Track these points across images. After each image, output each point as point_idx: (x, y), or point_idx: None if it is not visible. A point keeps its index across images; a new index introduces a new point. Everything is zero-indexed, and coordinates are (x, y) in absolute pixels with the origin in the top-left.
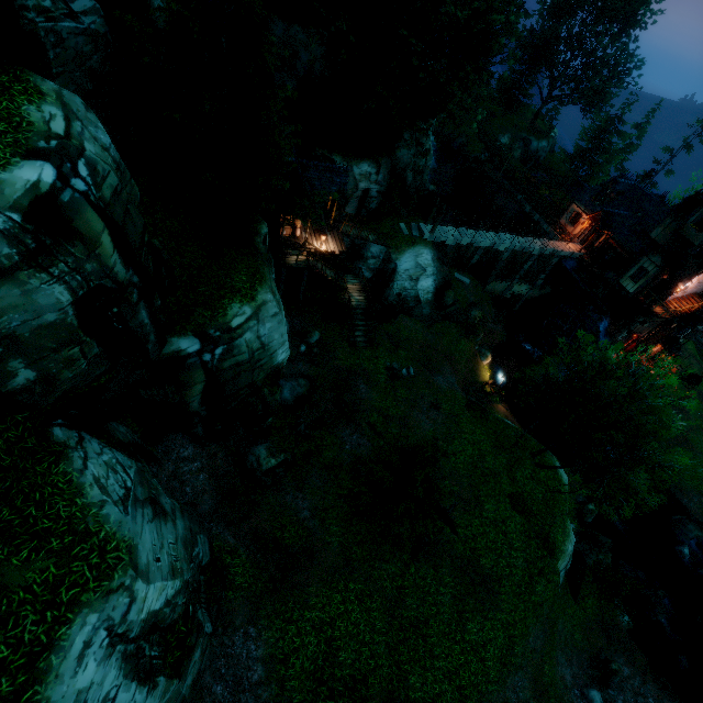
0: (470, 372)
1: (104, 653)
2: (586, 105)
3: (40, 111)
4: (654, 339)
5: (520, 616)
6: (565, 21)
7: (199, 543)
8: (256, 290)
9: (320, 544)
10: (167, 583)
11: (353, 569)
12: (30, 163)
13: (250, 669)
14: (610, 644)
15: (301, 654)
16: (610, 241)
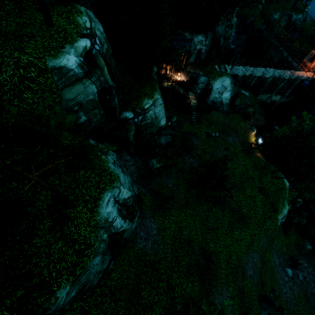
0: (245, 138)
1: (113, 204)
2: None
3: (82, 19)
4: None
5: (257, 232)
6: None
7: (134, 187)
8: (153, 94)
9: (176, 195)
10: (128, 191)
11: (189, 205)
12: (82, 39)
13: (152, 230)
14: (299, 254)
15: (169, 229)
16: None
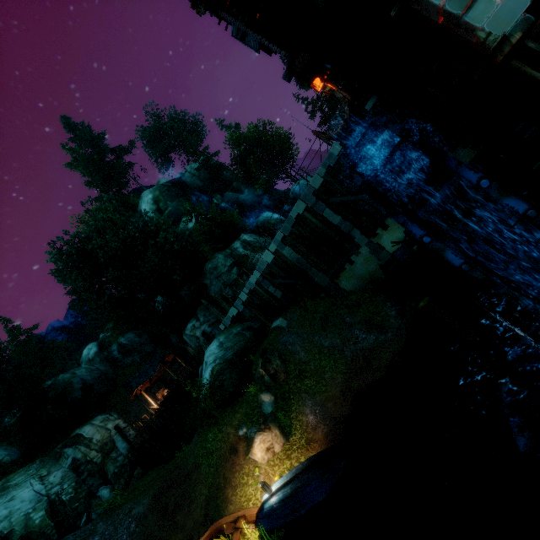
0: (213, 496)
1: None
2: None
3: None
4: None
5: None
6: None
7: None
8: None
9: None
10: None
11: None
12: None
13: None
14: None
15: None
16: None
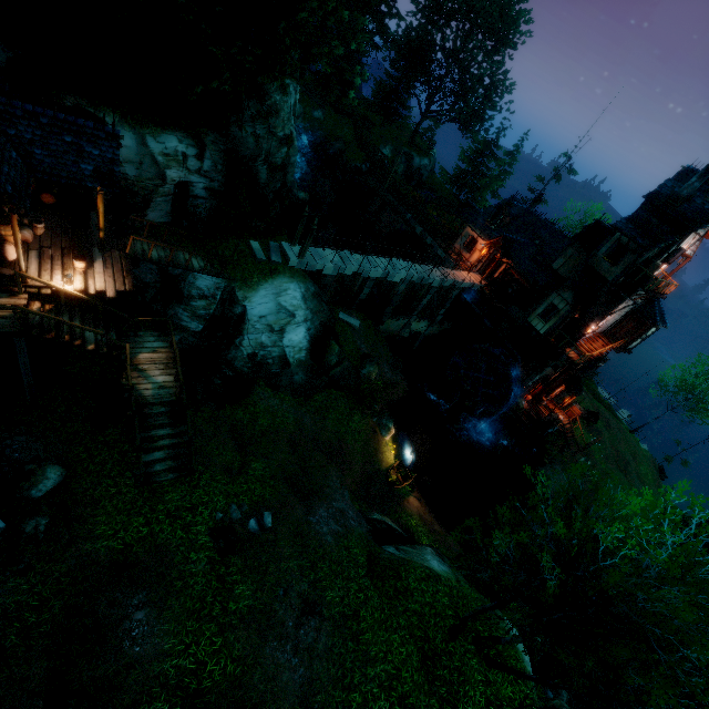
0: (369, 460)
1: None
2: (464, 125)
3: None
4: (558, 380)
5: None
6: (440, 27)
7: None
8: None
9: None
10: None
11: None
12: None
13: None
14: None
15: None
16: (511, 271)
